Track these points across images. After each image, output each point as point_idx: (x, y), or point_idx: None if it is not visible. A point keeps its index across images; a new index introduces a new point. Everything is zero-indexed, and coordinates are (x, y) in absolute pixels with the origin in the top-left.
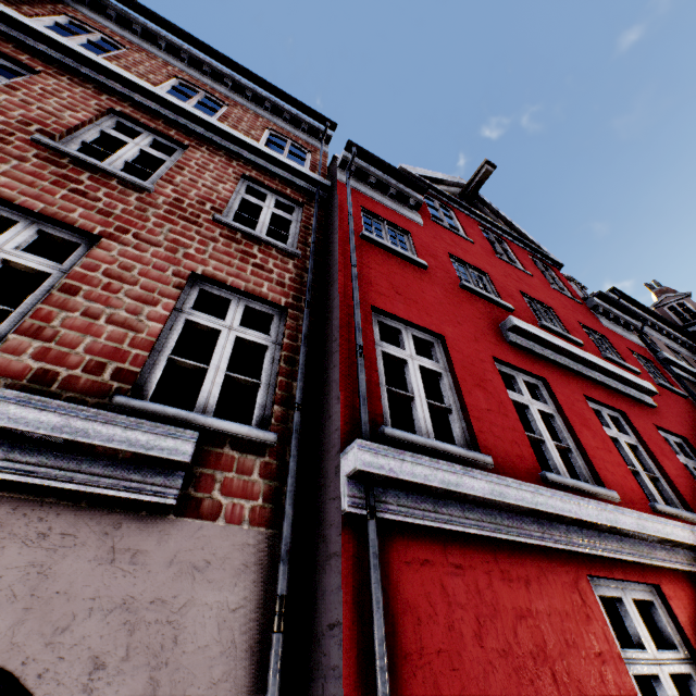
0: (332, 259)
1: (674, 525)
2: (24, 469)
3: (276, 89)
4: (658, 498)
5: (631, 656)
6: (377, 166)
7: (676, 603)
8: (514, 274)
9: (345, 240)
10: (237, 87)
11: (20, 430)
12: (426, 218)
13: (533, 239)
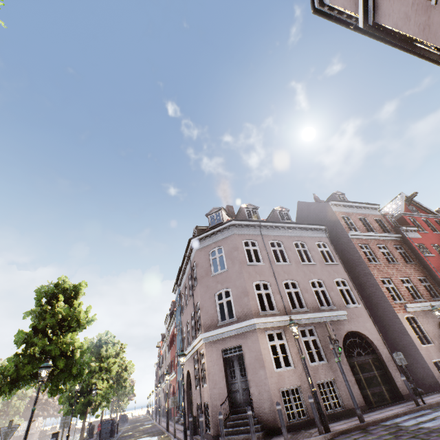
0: (426, 264)
1: None
2: (438, 307)
3: (367, 203)
4: None
5: None
6: (408, 227)
7: None
8: (439, 237)
9: (425, 259)
10: (359, 207)
11: (437, 305)
12: (418, 232)
13: (431, 210)
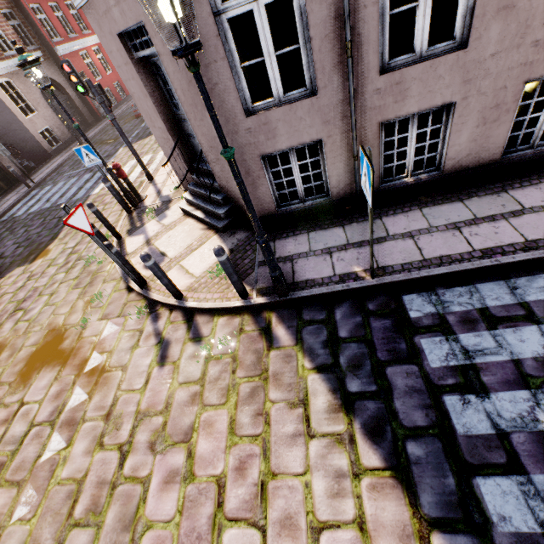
0: None
1: (87, 39)
2: None
3: None
4: (84, 29)
5: (86, 61)
6: None
7: (89, 52)
8: None
9: None
10: None
11: None
12: None
13: None
